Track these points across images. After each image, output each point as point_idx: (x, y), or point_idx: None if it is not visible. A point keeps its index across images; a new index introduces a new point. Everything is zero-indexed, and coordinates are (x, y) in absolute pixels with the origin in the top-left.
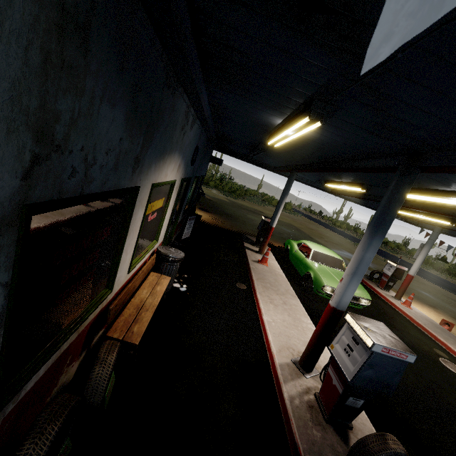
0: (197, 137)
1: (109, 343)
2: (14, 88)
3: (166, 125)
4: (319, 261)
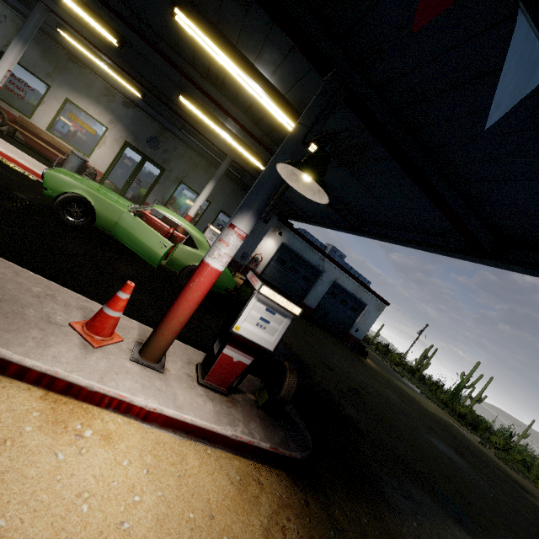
0: (153, 128)
1: (4, 112)
2: (6, 35)
3: (76, 78)
4: None
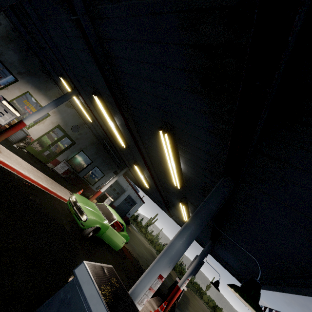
0: (78, 121)
1: None
2: None
3: (41, 81)
4: (99, 207)
